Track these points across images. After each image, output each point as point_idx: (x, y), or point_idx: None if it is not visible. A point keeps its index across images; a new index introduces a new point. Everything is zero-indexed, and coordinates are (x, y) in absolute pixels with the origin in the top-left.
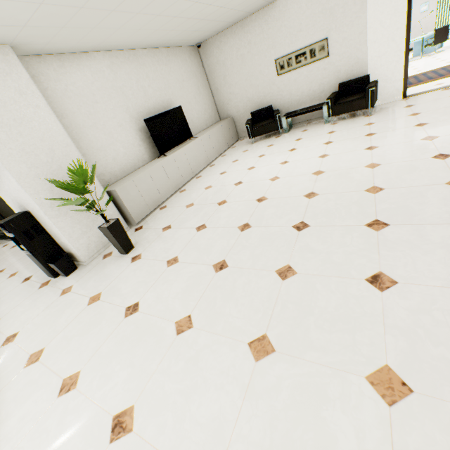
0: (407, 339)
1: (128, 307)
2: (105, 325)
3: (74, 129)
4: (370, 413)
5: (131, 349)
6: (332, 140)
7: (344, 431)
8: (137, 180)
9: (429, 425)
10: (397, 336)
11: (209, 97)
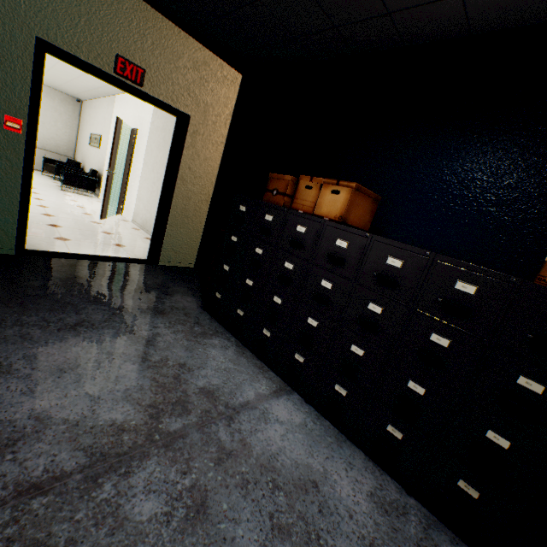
0: None
1: None
2: None
3: None
4: None
5: None
6: None
7: None
8: None
9: None
10: None
11: (71, 136)
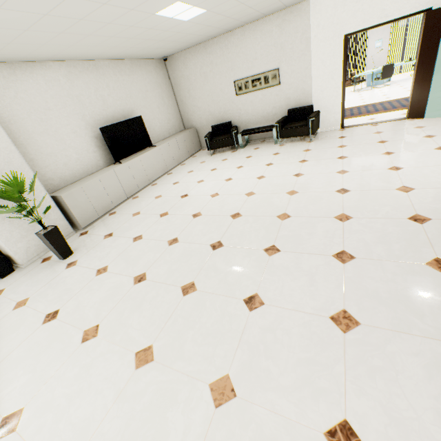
0: (250, 353)
1: (48, 314)
2: (23, 331)
3: (23, 135)
4: (201, 413)
5: (38, 355)
6: (273, 162)
7: (177, 428)
8: (86, 186)
9: (235, 423)
10: (245, 350)
11: (174, 107)
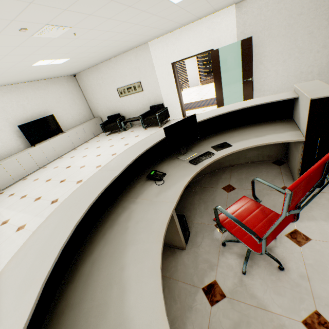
0: None
1: None
2: None
3: None
4: None
5: None
6: (129, 143)
7: None
8: (5, 164)
9: None
10: None
11: (85, 104)
